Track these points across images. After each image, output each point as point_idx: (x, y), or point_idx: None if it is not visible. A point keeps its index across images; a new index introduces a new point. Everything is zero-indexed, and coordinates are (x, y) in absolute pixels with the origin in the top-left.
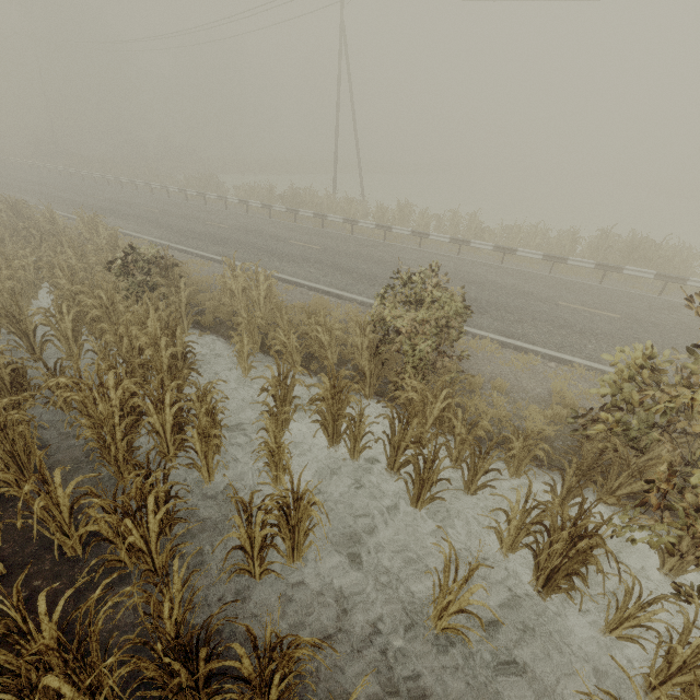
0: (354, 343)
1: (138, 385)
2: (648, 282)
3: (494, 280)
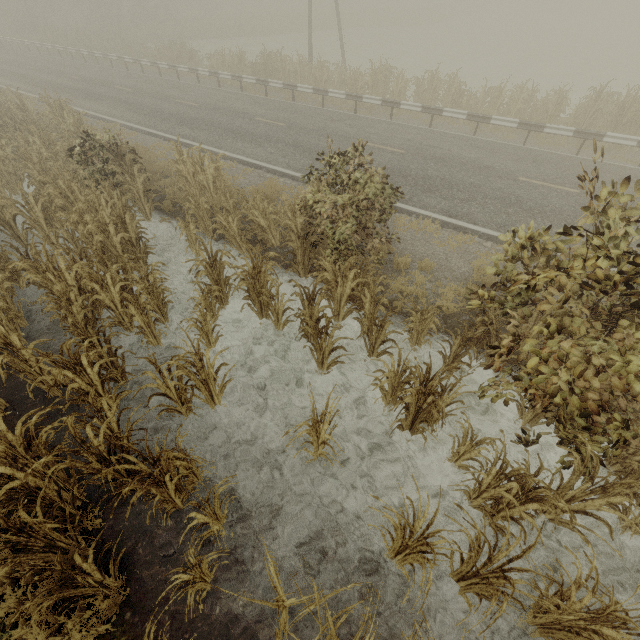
0: (291, 227)
1: (105, 267)
2: (634, 151)
3: (458, 155)
